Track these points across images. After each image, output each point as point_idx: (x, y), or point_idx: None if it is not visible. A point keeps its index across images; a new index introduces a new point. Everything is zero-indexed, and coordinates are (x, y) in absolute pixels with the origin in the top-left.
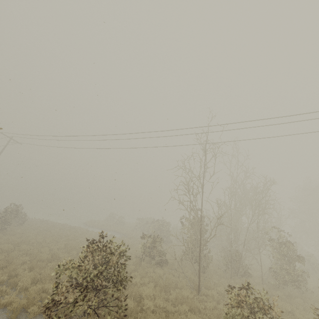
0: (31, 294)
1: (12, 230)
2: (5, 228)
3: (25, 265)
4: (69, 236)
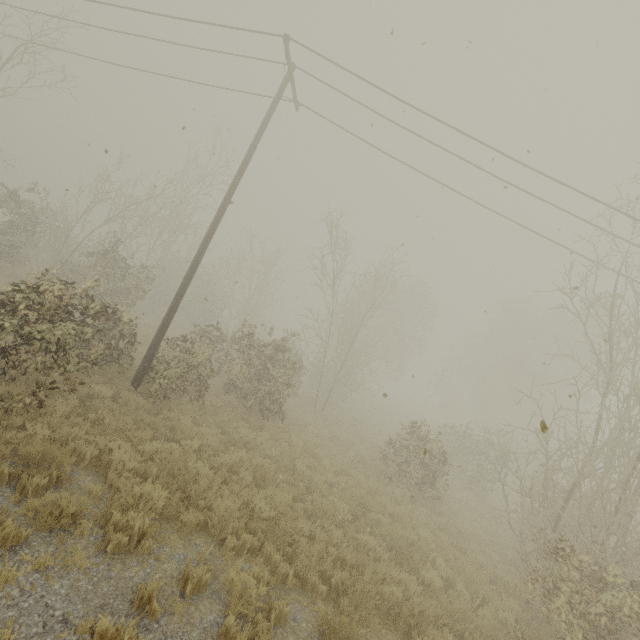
0: None
1: None
2: None
3: None
4: None
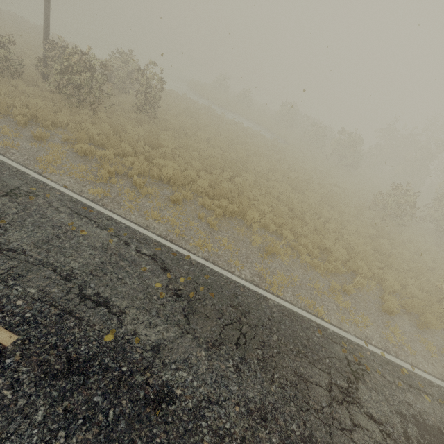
0: (420, 304)
1: (167, 120)
2: (155, 114)
3: (306, 226)
4: (251, 146)
